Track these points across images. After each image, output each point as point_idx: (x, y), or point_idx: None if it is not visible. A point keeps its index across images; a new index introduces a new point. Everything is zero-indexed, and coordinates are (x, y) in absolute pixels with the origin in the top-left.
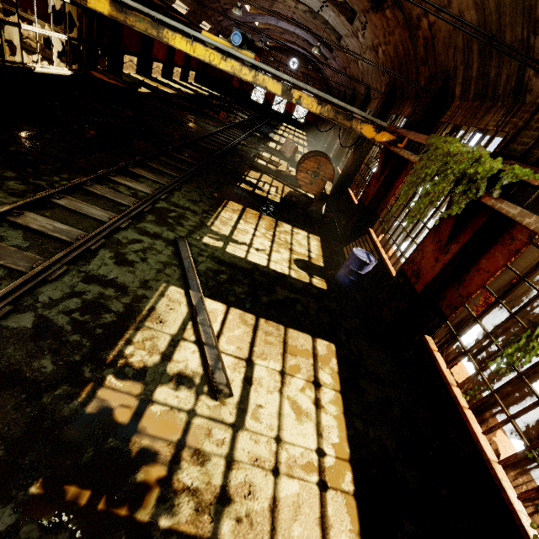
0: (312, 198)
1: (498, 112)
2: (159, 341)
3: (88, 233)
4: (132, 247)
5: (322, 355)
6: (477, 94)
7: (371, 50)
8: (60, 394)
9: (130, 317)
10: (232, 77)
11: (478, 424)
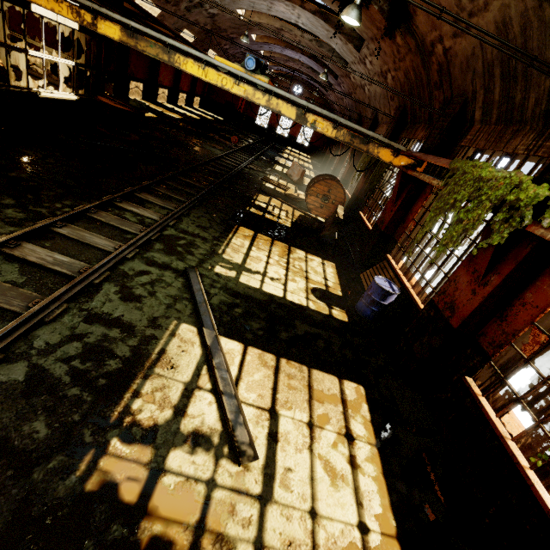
0: (322, 222)
1: (527, 136)
2: (171, 391)
3: (92, 265)
4: (139, 279)
5: (352, 401)
6: (501, 118)
7: (380, 76)
8: (54, 467)
9: (137, 362)
10: (236, 102)
11: (545, 488)
